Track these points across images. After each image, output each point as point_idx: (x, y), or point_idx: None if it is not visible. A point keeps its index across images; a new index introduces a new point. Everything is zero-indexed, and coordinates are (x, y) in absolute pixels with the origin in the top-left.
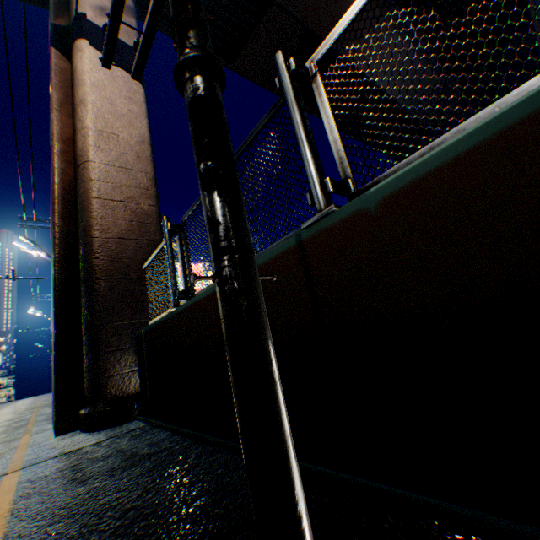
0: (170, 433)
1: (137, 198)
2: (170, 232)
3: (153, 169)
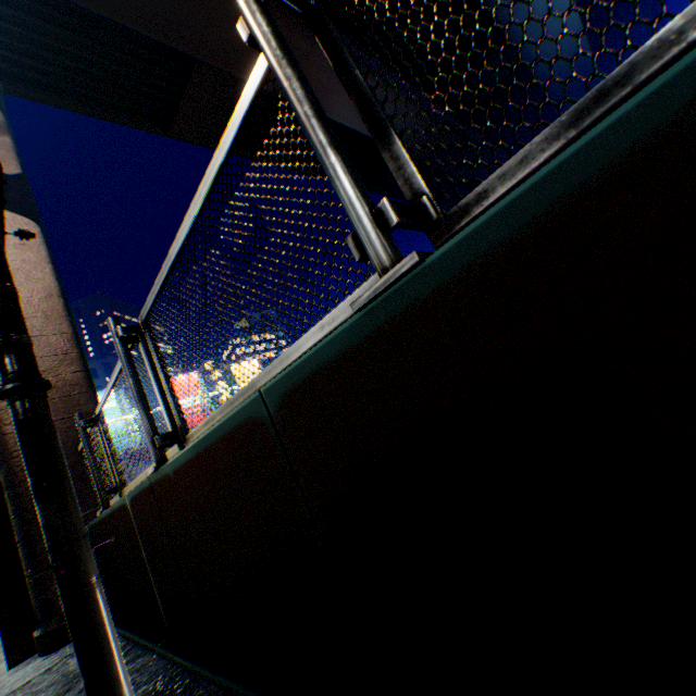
0: (121, 638)
1: (55, 369)
2: (85, 428)
3: (72, 324)
